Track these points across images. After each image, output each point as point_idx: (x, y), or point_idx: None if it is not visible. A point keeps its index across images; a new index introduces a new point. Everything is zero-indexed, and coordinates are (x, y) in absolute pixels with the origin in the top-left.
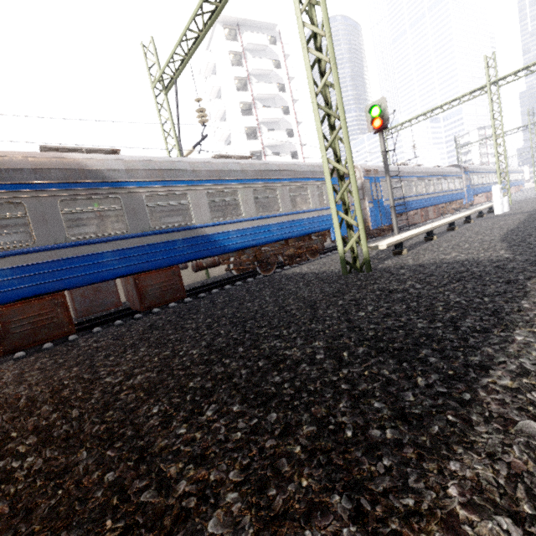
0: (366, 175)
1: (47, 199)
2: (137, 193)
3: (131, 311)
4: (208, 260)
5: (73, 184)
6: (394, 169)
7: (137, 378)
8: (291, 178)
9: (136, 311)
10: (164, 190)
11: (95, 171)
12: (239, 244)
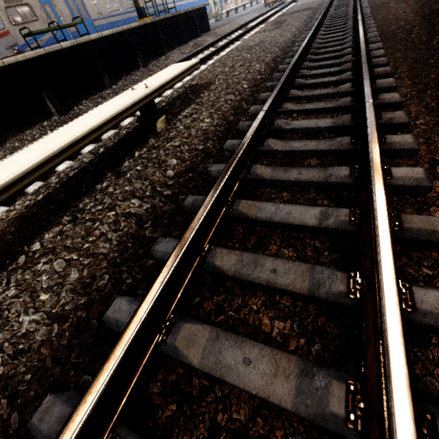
0: None
1: None
2: None
3: None
4: None
5: None
6: None
7: None
8: None
9: None
10: None
11: None
12: None
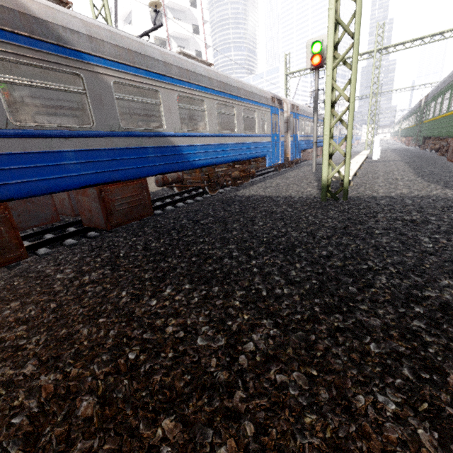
0: (291, 110)
1: None
2: (104, 75)
3: (82, 228)
4: (173, 174)
5: (11, 35)
6: (306, 109)
7: (254, 338)
8: (245, 98)
9: (88, 228)
10: (135, 80)
11: (44, 23)
12: (203, 161)
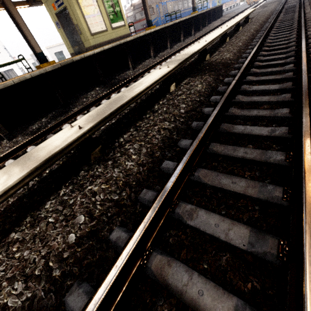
0: None
1: (183, 1)
2: None
3: None
4: None
5: None
6: None
7: None
8: None
9: None
10: None
11: None
12: None
